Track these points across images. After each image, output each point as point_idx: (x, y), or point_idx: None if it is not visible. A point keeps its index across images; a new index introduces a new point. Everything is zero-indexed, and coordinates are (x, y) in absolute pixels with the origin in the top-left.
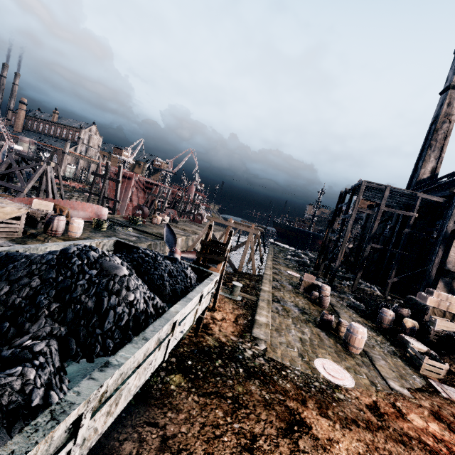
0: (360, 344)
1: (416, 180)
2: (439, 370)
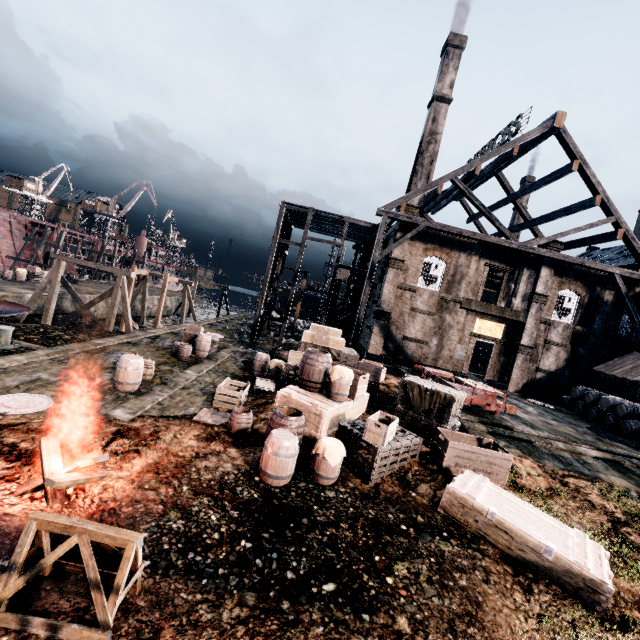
0: (125, 378)
1: None
2: (233, 399)
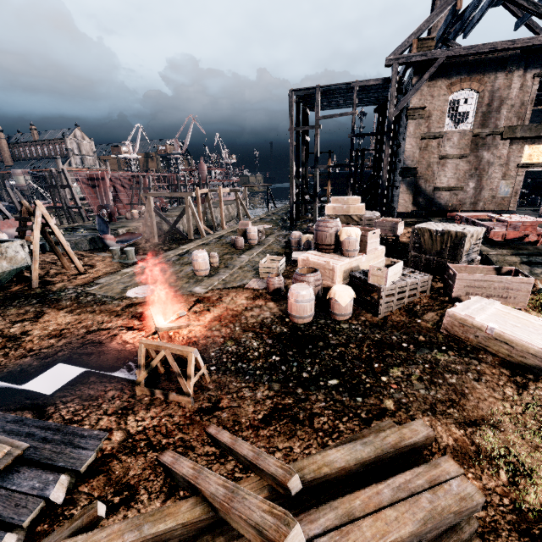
0: (199, 267)
1: None
2: (273, 269)
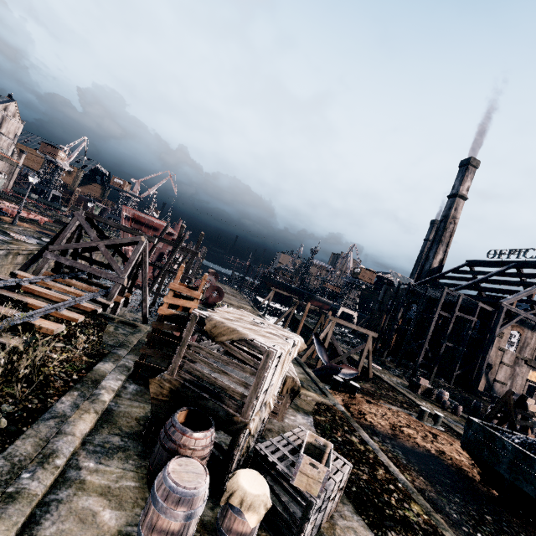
0: None
1: (430, 269)
2: None
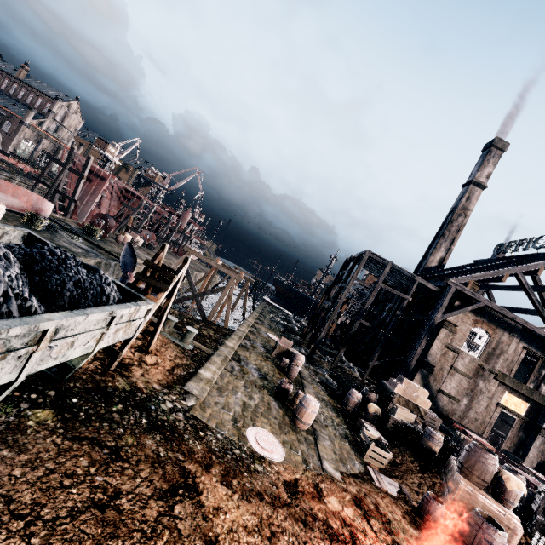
0: (308, 419)
1: (424, 267)
2: (383, 458)
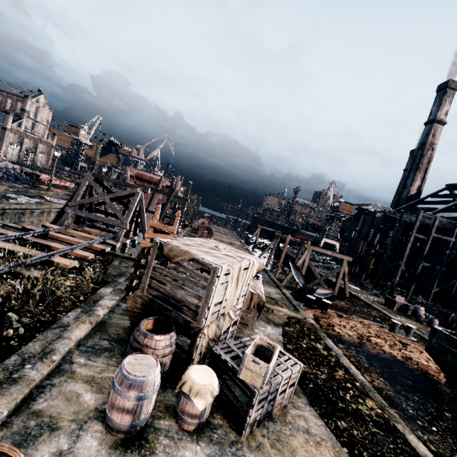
0: None
1: (408, 196)
2: None
